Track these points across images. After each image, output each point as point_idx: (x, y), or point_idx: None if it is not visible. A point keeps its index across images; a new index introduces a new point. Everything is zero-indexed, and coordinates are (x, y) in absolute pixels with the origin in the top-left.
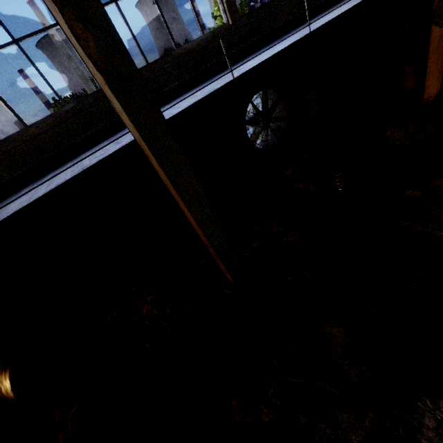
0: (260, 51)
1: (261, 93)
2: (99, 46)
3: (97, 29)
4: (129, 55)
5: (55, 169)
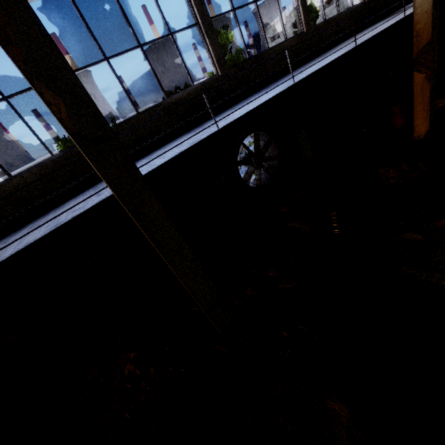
0: (249, 98)
1: (253, 135)
2: (70, 111)
3: (68, 95)
4: (102, 117)
5: (37, 218)
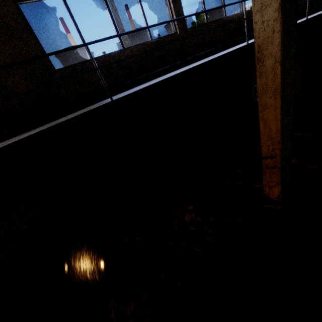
0: None
1: None
2: None
3: None
4: None
5: (133, 87)
